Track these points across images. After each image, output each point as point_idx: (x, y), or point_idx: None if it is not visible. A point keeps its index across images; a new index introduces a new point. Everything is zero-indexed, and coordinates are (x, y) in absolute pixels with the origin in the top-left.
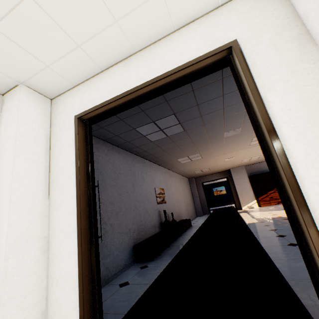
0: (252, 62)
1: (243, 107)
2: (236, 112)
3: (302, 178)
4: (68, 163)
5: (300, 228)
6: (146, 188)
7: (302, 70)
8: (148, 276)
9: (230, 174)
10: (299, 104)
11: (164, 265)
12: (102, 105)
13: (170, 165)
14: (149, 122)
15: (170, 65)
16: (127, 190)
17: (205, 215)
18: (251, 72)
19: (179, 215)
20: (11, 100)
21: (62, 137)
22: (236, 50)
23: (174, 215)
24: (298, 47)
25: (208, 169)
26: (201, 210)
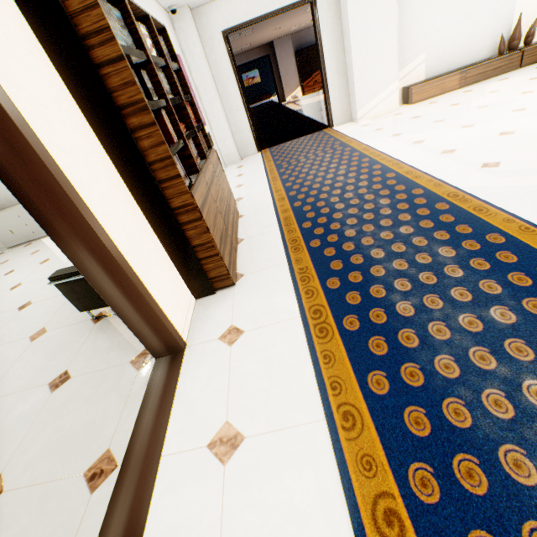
0: (320, 13)
1: None
2: None
3: (328, 72)
4: (226, 69)
5: (325, 90)
6: None
7: (335, 23)
8: None
9: (272, 50)
10: (331, 41)
11: None
12: (243, 26)
13: None
14: None
15: (283, 2)
16: None
17: None
18: (319, 19)
19: None
20: (182, 21)
21: (214, 49)
22: (314, 4)
23: None
24: (335, 10)
25: (249, 45)
26: None
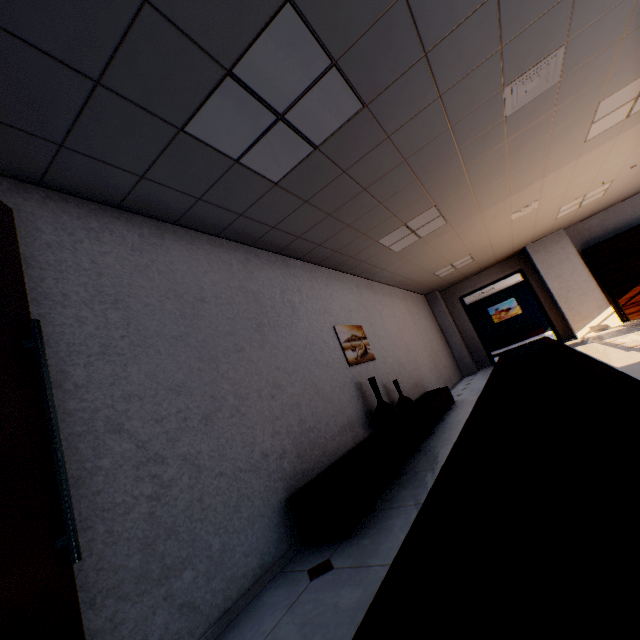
0: None
1: None
2: None
3: None
4: None
5: None
6: (307, 330)
7: None
8: (322, 631)
9: (526, 261)
10: None
11: (382, 564)
12: None
13: (365, 264)
14: (217, 82)
15: None
16: (237, 345)
17: (483, 370)
18: None
19: (418, 382)
20: None
21: None
22: None
23: (404, 385)
24: None
25: (468, 258)
26: (469, 361)
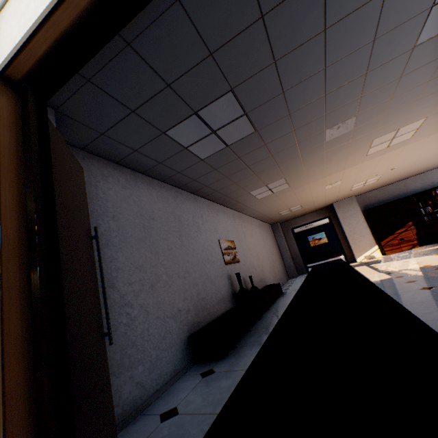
0: None
1: (363, 63)
2: (348, 78)
3: None
4: None
5: None
6: (204, 240)
7: None
8: (213, 395)
9: (332, 212)
10: None
11: (242, 369)
12: (36, 25)
13: (240, 204)
14: (188, 116)
15: None
16: (169, 246)
17: (301, 276)
18: None
19: (262, 278)
20: None
21: None
22: None
23: (254, 280)
24: None
25: (299, 206)
26: (294, 269)
